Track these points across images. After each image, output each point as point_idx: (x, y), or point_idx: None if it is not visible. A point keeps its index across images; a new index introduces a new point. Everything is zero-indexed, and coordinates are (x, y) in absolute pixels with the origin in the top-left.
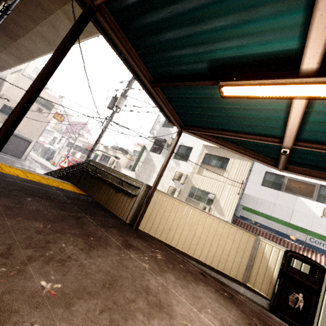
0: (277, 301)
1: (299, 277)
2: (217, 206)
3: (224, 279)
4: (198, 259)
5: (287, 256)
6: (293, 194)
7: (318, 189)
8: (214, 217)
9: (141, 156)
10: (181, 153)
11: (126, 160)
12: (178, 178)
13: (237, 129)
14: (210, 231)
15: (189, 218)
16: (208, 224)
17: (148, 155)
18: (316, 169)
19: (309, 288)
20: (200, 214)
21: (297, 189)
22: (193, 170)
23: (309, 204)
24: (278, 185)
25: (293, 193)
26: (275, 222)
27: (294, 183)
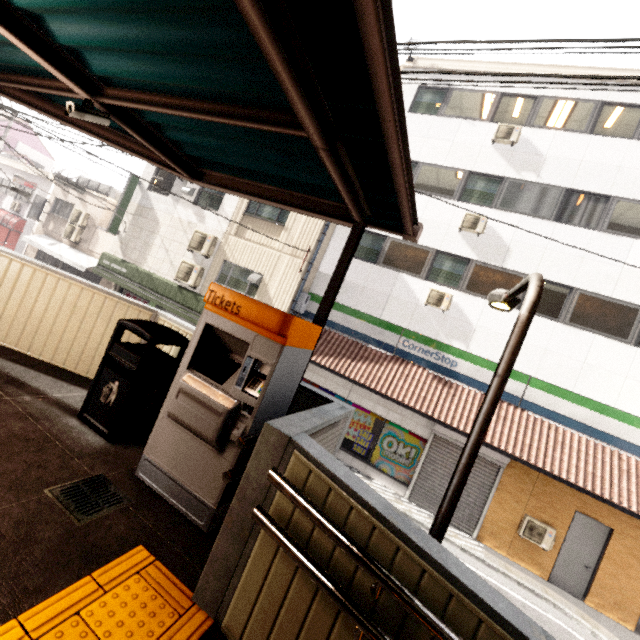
0: (88, 398)
1: (122, 357)
2: (264, 295)
3: (54, 382)
4: (39, 358)
5: (116, 326)
6: (394, 270)
7: (432, 259)
8: (72, 281)
9: (129, 200)
10: (209, 193)
11: (107, 211)
12: (198, 245)
13: (23, 64)
14: (64, 307)
15: (18, 284)
16: (58, 294)
17: (145, 197)
18: (232, 174)
19: (128, 371)
20: (42, 275)
21: (401, 260)
22: (228, 228)
23: (414, 285)
24: (375, 255)
25: (393, 268)
26: (359, 319)
27: (399, 250)
